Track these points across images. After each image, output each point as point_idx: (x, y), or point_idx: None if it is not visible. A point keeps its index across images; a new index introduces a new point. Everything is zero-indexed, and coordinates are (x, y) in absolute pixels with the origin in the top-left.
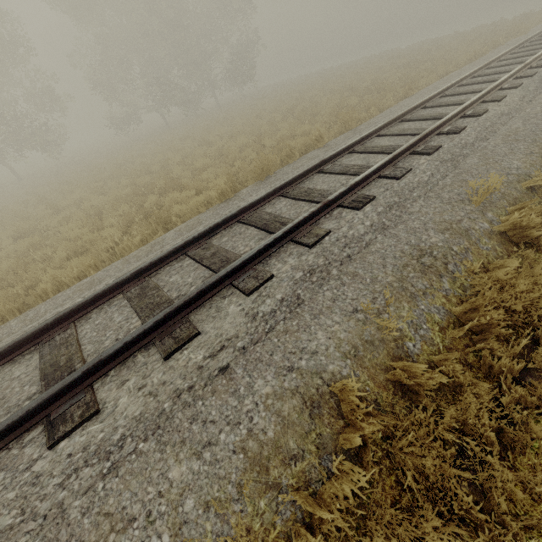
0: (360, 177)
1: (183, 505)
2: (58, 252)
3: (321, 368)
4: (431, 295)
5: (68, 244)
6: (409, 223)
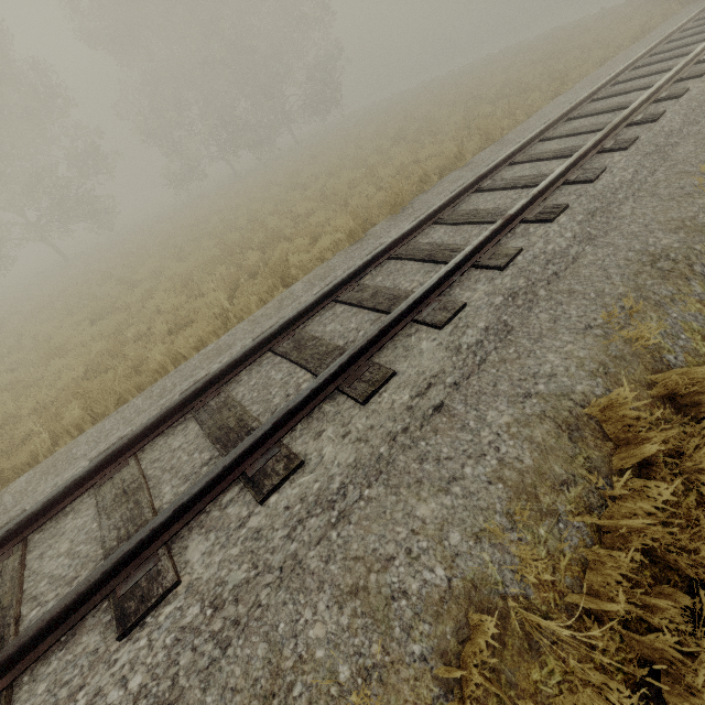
0: (542, 185)
1: (447, 539)
2: (157, 326)
3: (567, 390)
4: (682, 302)
5: (166, 316)
6: (623, 228)
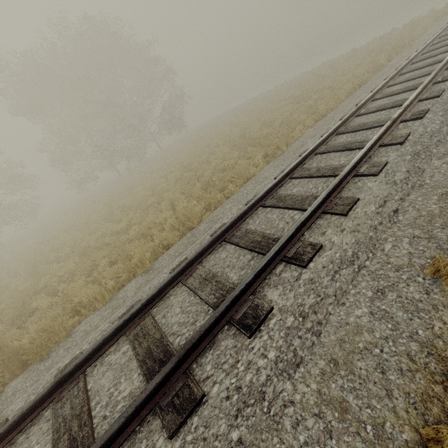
0: None
1: None
2: None
3: None
4: None
5: None
6: None
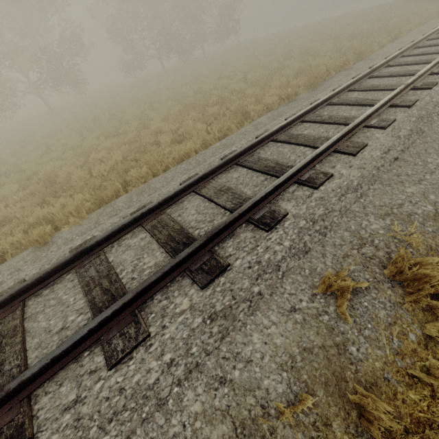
0: (422, 71)
1: (428, 198)
2: (165, 138)
3: None
4: None
5: (169, 133)
6: None
